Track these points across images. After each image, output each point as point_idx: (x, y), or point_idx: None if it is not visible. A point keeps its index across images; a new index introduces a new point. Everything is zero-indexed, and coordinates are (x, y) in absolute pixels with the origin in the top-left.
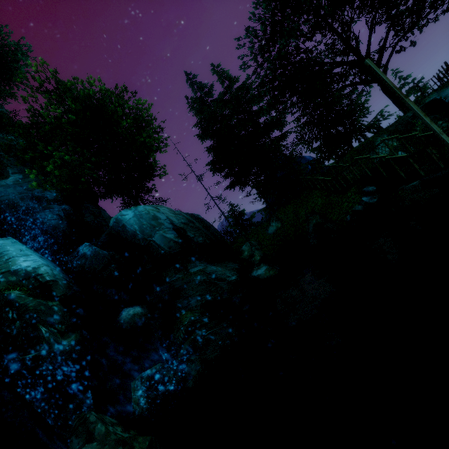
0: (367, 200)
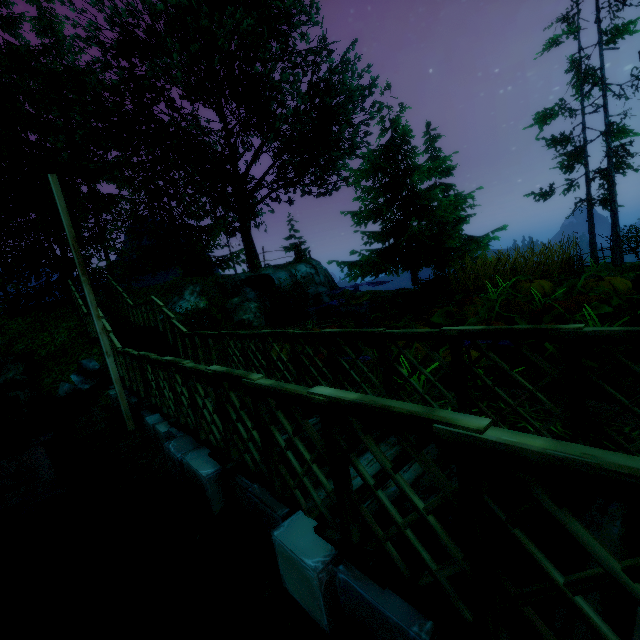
0: (77, 383)
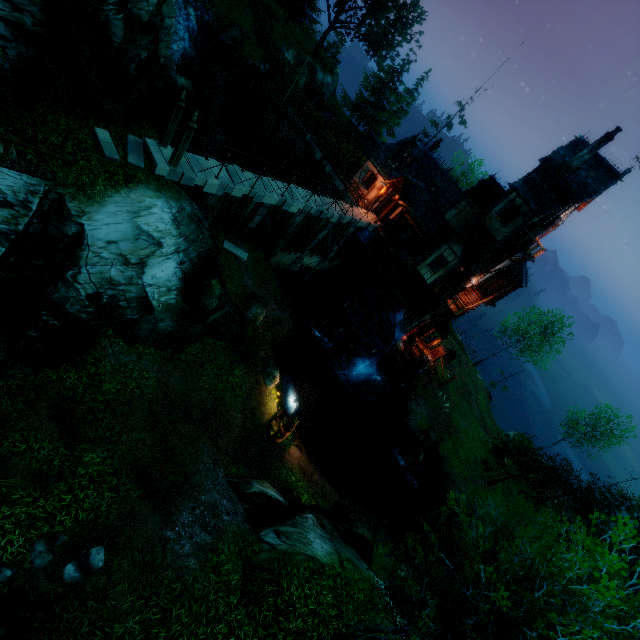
0: (262, 69)
